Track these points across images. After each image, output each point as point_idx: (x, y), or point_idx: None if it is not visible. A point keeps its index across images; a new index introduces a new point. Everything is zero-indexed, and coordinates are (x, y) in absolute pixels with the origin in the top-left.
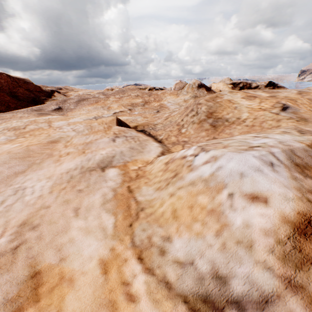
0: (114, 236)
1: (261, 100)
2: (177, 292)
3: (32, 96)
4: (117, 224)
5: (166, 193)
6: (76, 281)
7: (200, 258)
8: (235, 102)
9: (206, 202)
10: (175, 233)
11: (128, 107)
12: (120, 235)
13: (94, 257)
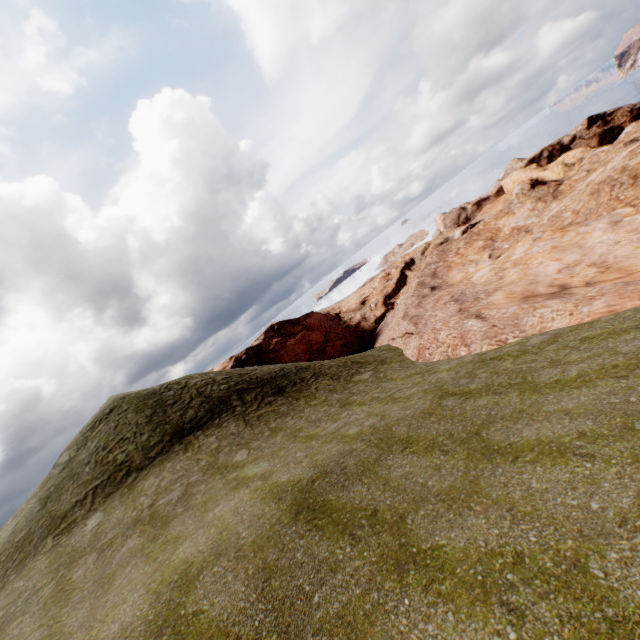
0: None
1: None
2: None
3: (338, 324)
4: None
5: None
6: None
7: None
8: None
9: None
10: None
11: (486, 250)
12: None
13: None
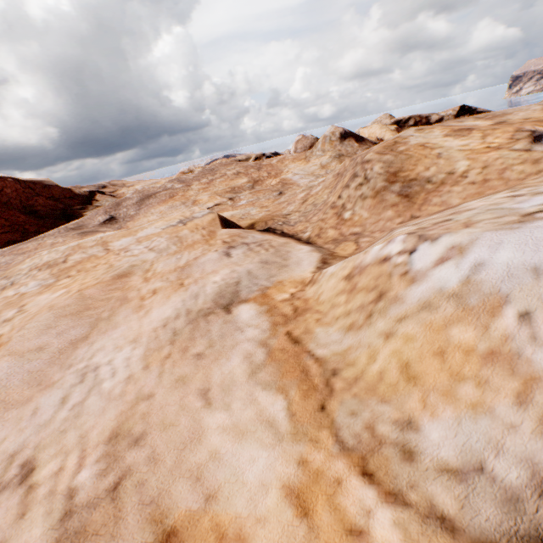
0: (297, 434)
1: (484, 133)
2: (472, 537)
3: (61, 207)
4: (294, 411)
5: (373, 333)
6: (251, 540)
7: (495, 456)
8: (435, 145)
9: (471, 338)
10: (422, 411)
11: (228, 195)
12: (307, 430)
13: (270, 483)
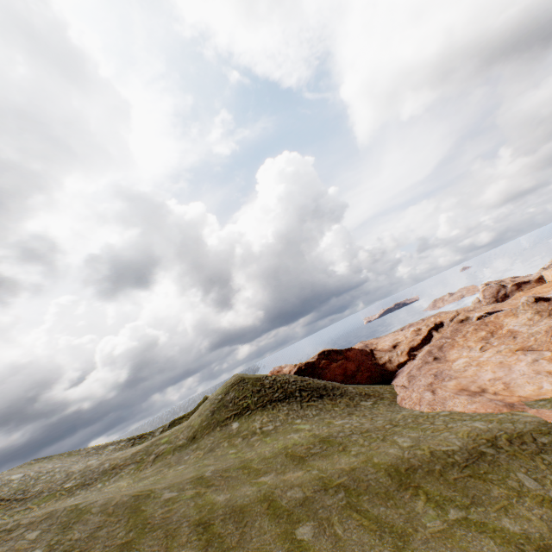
0: None
1: None
2: None
3: (369, 359)
4: None
5: None
6: None
7: None
8: None
9: None
10: None
11: (482, 341)
12: None
13: None
